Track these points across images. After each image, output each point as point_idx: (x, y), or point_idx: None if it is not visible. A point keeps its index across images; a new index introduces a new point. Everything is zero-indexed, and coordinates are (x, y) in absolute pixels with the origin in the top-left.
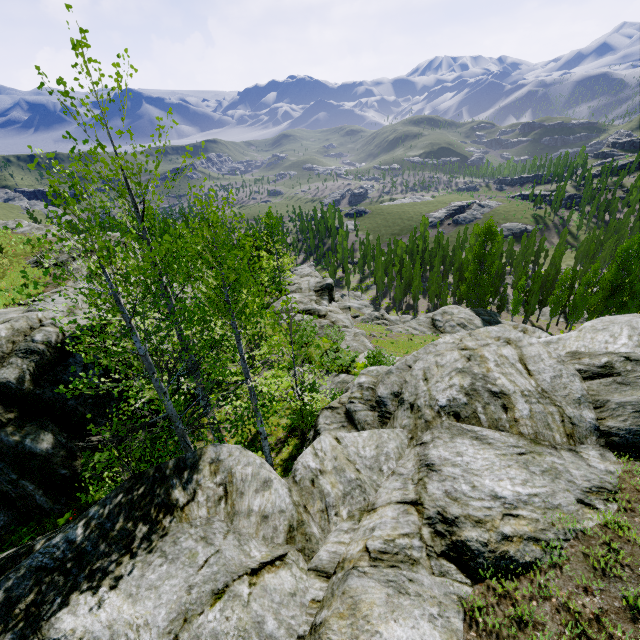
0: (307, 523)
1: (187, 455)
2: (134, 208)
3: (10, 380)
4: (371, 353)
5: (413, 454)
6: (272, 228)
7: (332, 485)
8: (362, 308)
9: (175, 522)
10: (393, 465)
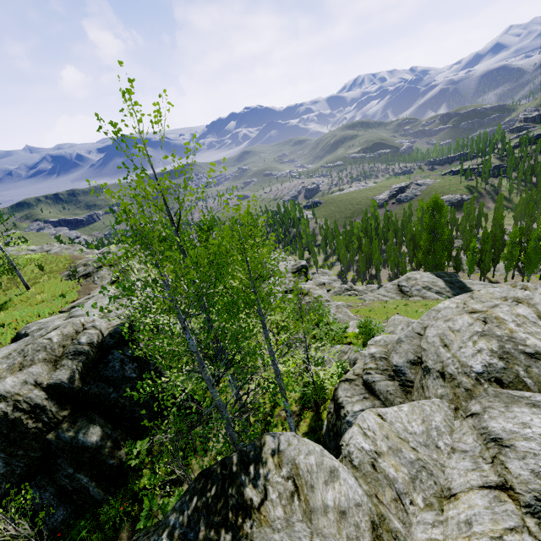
0: (387, 517)
1: (248, 448)
2: (170, 220)
3: (63, 380)
4: (361, 323)
5: (467, 427)
6: (251, 225)
7: (395, 468)
8: (332, 282)
9: (256, 526)
10: (448, 440)
